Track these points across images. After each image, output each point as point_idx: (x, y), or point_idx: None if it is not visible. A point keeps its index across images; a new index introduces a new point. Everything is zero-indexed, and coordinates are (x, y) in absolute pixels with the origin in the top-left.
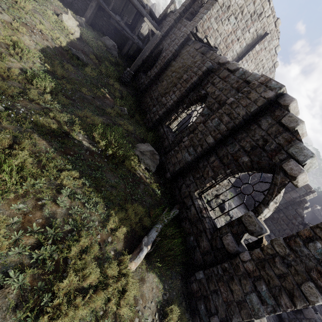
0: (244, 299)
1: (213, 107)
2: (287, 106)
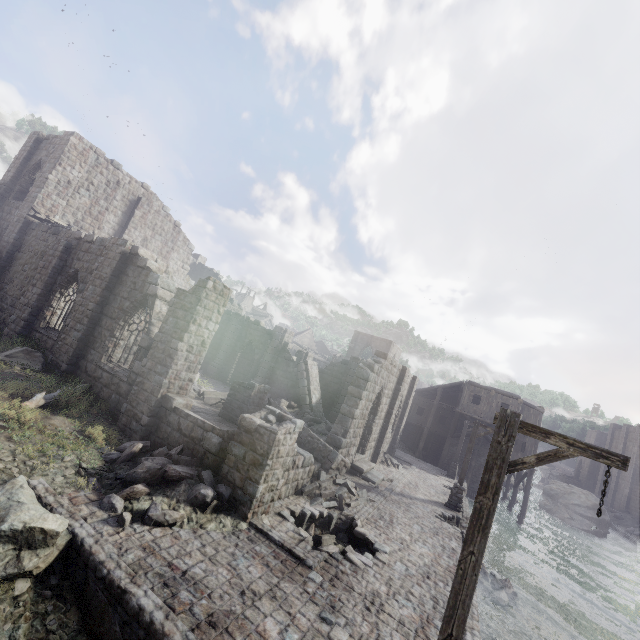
0: (153, 386)
1: (88, 280)
2: (138, 254)
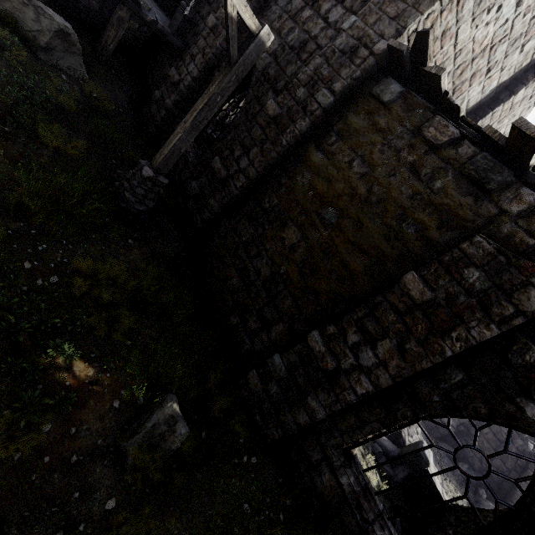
0: None
1: None
2: None
